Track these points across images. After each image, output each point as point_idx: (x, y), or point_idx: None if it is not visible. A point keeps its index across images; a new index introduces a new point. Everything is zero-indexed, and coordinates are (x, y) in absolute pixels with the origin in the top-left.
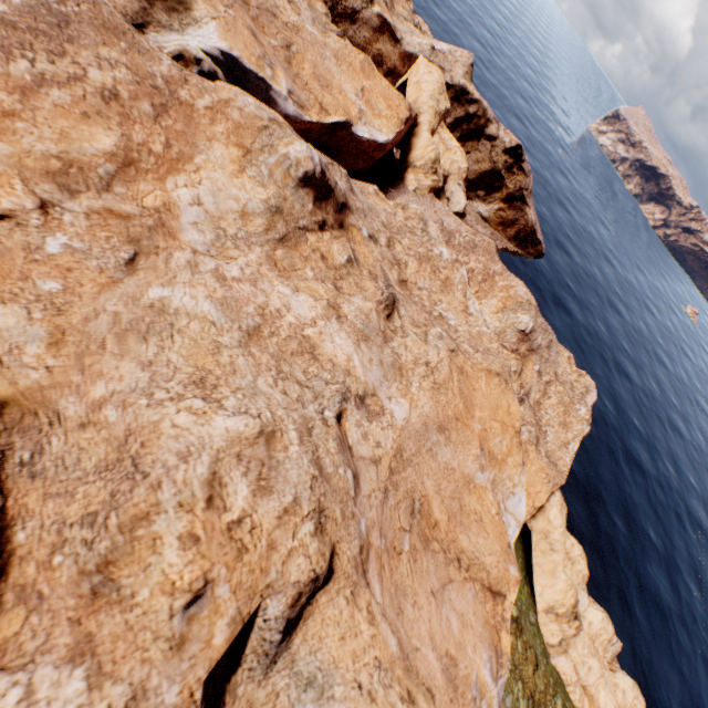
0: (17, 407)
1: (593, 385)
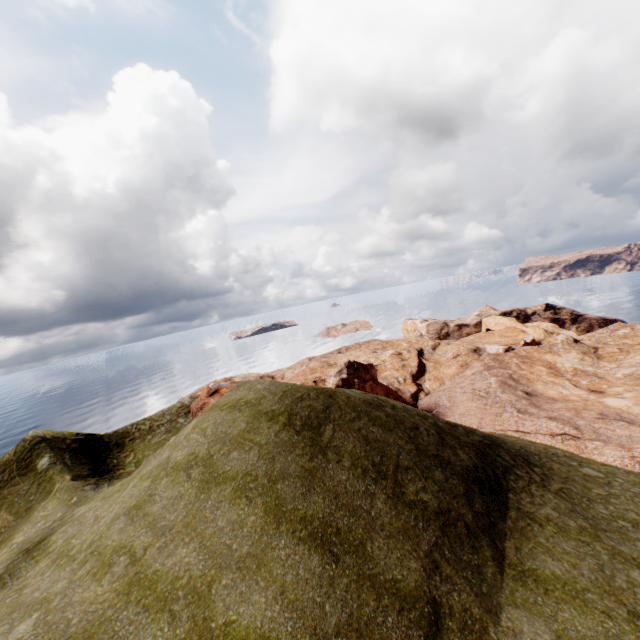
0: None
1: None
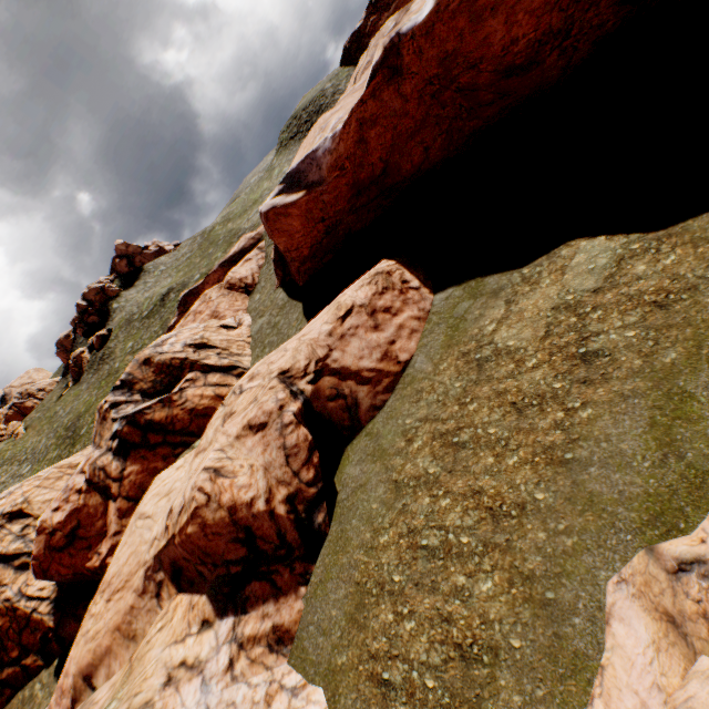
0: None
1: None
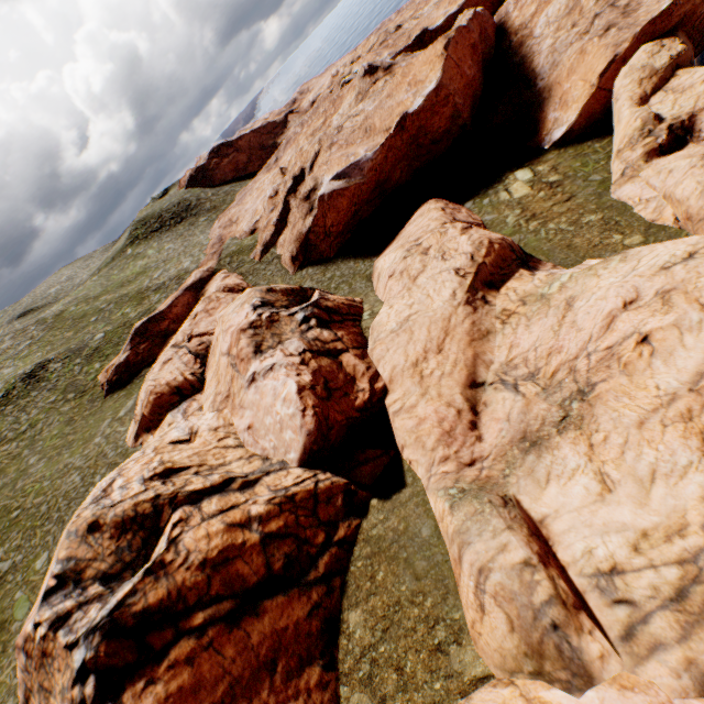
0: None
1: None
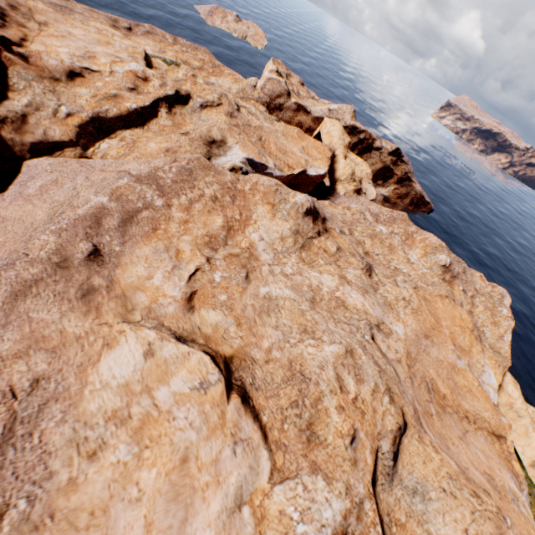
0: (237, 358)
1: (505, 291)
